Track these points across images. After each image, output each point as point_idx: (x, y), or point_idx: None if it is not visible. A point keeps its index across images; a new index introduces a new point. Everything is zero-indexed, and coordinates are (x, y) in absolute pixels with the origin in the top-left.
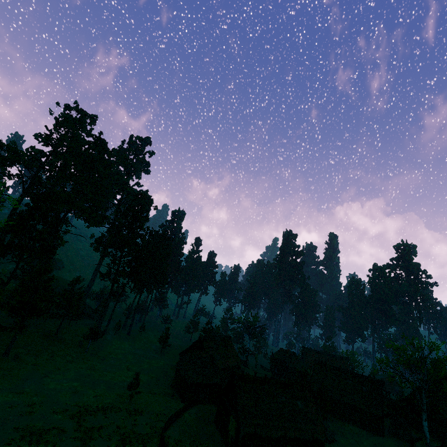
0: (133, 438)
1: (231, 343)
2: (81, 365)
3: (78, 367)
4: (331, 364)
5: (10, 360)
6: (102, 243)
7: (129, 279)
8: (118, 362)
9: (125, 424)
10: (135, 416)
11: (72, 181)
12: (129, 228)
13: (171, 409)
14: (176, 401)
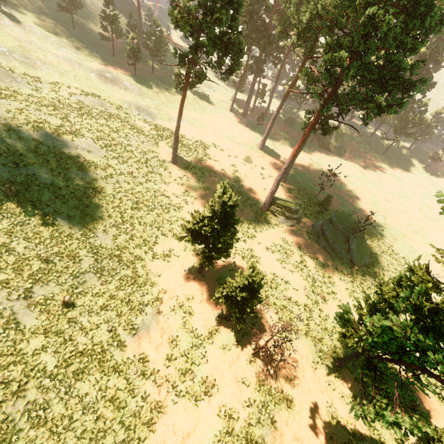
0: None
1: None
2: (421, 174)
3: (419, 175)
4: None
5: (386, 157)
6: None
7: None
8: None
9: None
10: None
11: None
12: None
13: None
14: None
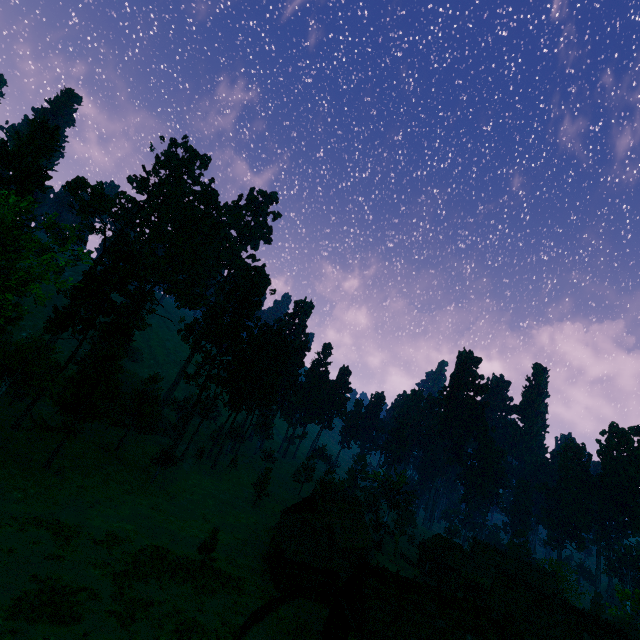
0: (194, 633)
1: (360, 511)
2: (141, 500)
3: (137, 502)
4: (526, 580)
5: (51, 475)
6: (193, 331)
7: (224, 389)
8: (192, 506)
9: (186, 607)
10: (202, 596)
11: (166, 242)
12: (233, 315)
13: (258, 597)
14: (267, 586)
